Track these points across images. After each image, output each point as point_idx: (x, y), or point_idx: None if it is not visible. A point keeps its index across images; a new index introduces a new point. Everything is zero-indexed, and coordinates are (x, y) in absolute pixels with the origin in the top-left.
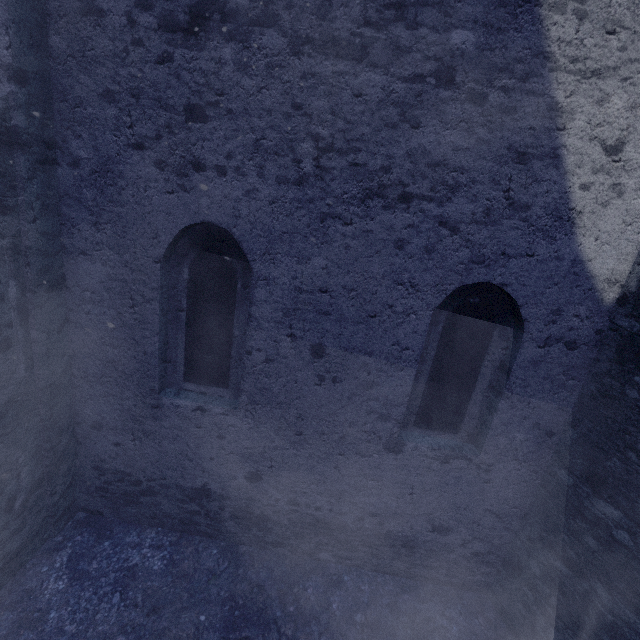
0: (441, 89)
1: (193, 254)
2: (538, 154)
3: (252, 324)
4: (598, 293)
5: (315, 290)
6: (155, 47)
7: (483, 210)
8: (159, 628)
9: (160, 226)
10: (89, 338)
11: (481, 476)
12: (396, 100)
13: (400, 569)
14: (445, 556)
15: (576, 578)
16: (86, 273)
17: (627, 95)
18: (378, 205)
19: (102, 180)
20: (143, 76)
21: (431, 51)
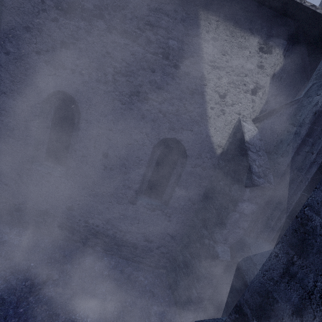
0: (164, 60)
1: (57, 104)
2: (197, 92)
3: (78, 139)
4: (214, 150)
5: (107, 129)
6: (51, 14)
7: (175, 109)
8: (10, 265)
9: (43, 88)
10: (1, 132)
11: (167, 218)
12: (147, 60)
13: (130, 257)
14: (149, 253)
15: (192, 259)
16: (4, 102)
17: (228, 78)
18: (136, 99)
19: (19, 63)
20: (44, 24)
21: (161, 45)
